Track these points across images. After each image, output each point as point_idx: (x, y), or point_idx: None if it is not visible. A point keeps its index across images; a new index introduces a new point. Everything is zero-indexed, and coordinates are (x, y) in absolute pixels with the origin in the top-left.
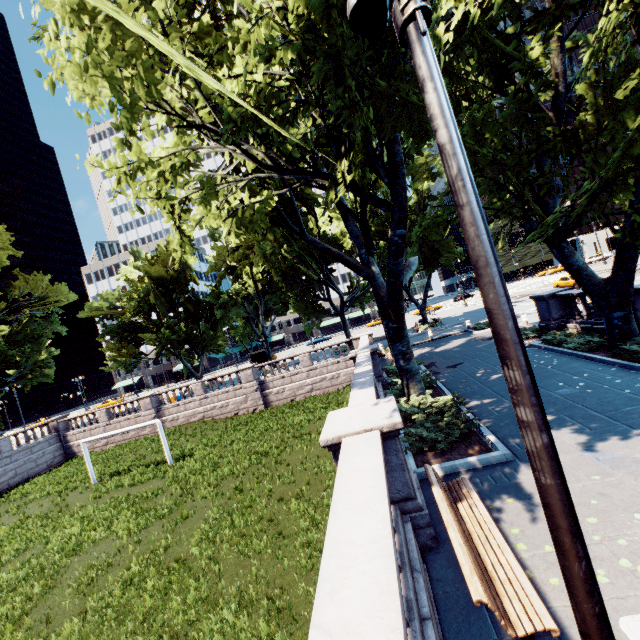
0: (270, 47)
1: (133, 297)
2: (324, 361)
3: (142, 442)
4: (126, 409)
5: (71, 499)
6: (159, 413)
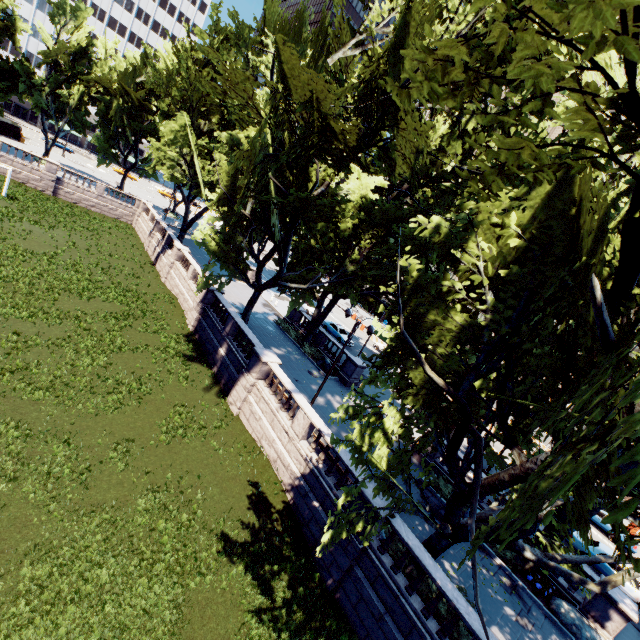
0: (213, 176)
1: None
2: (113, 197)
3: None
4: None
5: None
6: None
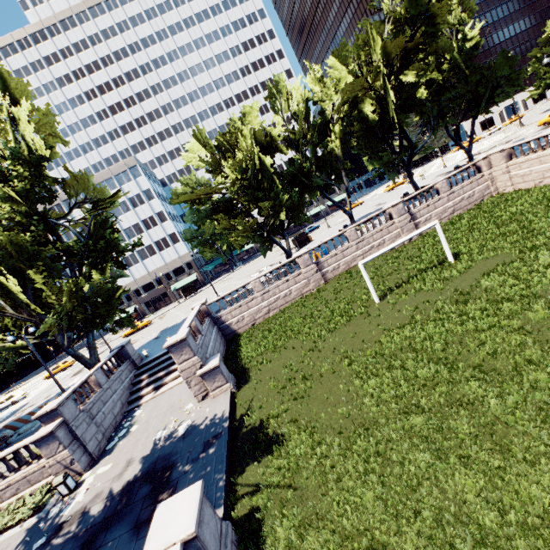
0: None
1: (241, 167)
2: (458, 185)
3: (322, 292)
4: (279, 273)
5: (401, 306)
6: (318, 267)
